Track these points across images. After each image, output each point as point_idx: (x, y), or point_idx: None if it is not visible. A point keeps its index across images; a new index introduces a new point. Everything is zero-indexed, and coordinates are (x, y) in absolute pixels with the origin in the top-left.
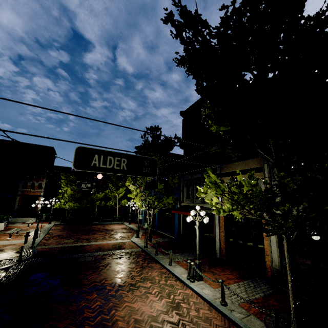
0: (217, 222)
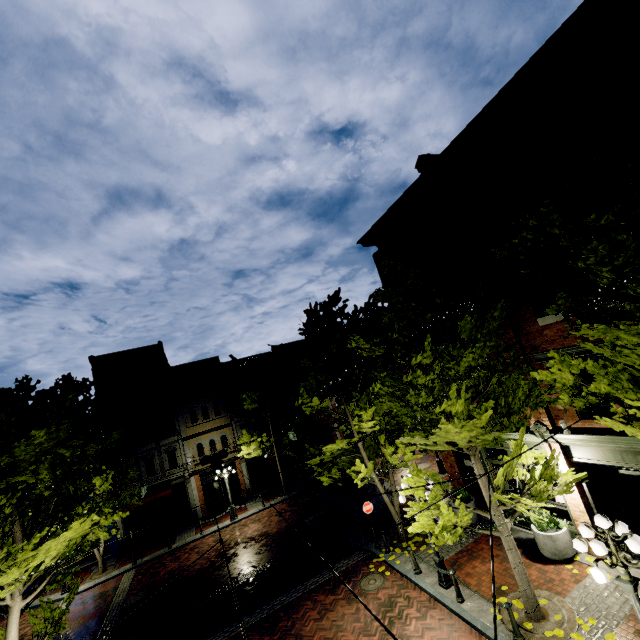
0: (195, 485)
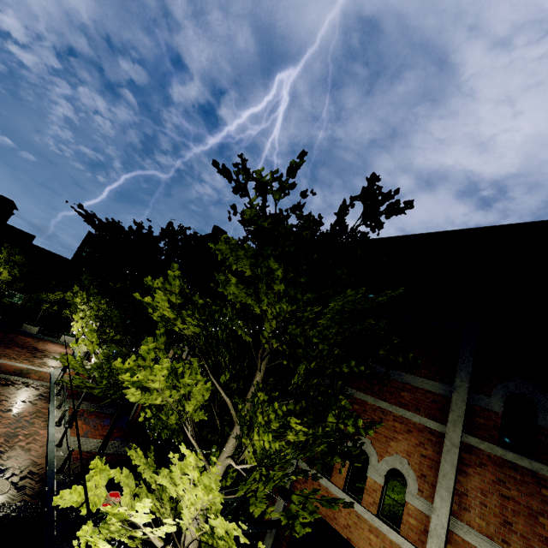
0: None
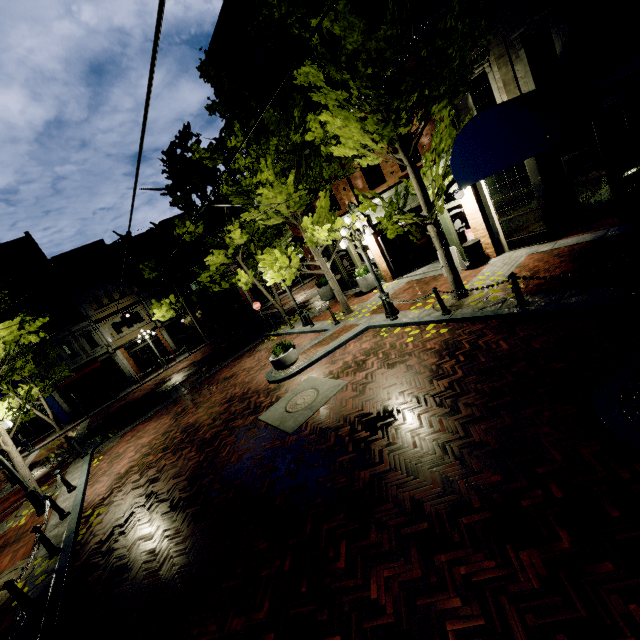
0: (122, 356)
